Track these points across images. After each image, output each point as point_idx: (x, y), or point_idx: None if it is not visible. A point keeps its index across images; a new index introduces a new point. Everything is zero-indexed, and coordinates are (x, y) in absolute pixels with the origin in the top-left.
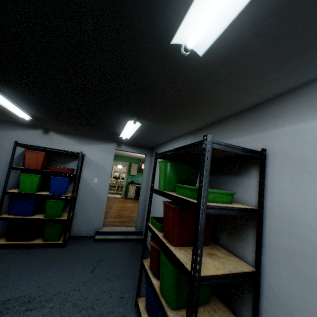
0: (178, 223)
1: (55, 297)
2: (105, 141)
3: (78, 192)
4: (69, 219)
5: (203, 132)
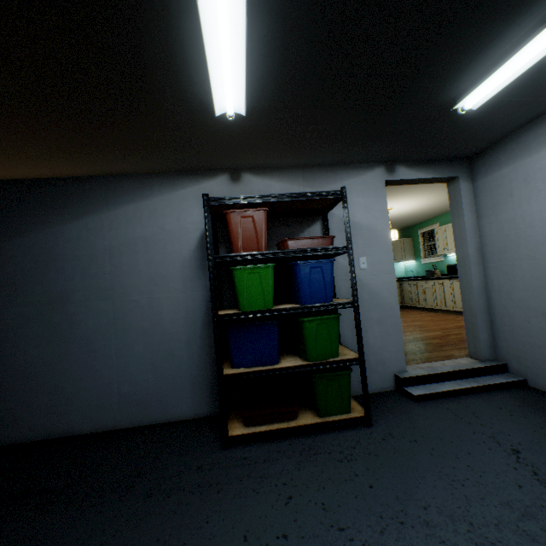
0: None
1: None
2: (358, 168)
3: (333, 297)
4: (362, 356)
5: None
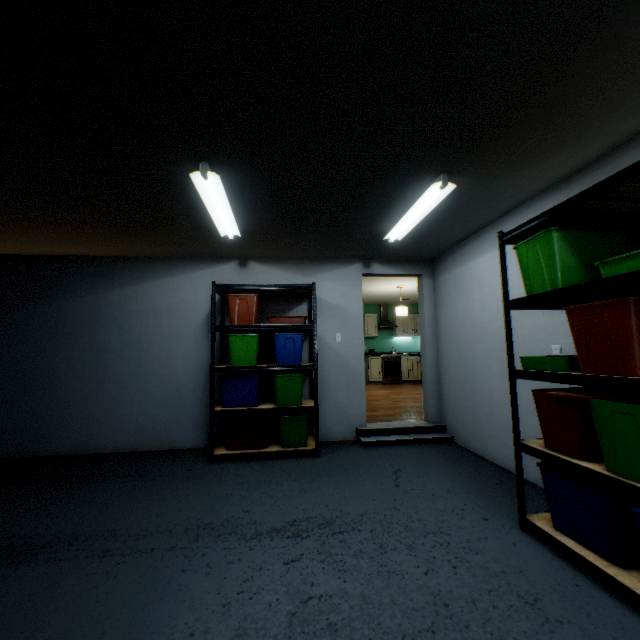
0: (637, 328)
1: (364, 518)
2: (341, 263)
3: (312, 362)
4: (317, 405)
5: (598, 170)
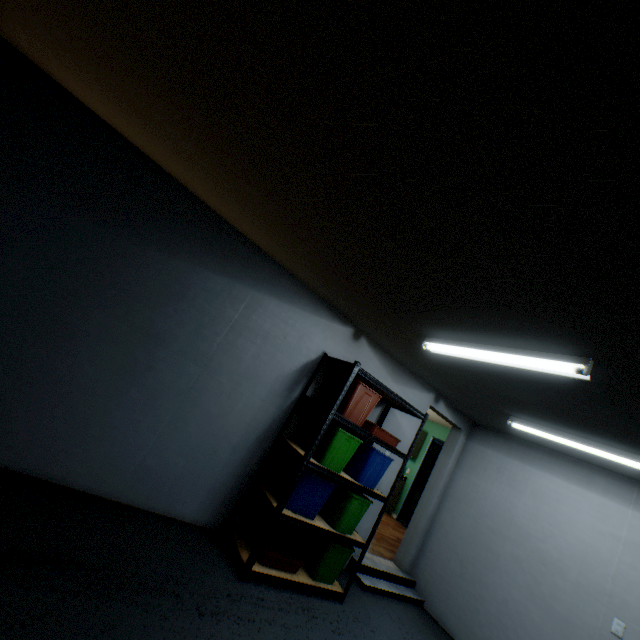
0: None
1: None
2: (423, 386)
3: None
4: (368, 544)
5: None
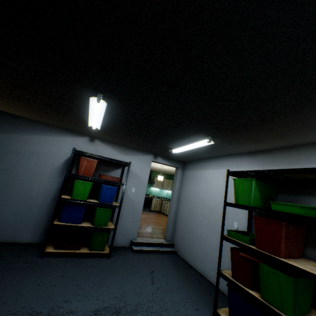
0: (284, 236)
1: (138, 308)
2: (144, 153)
3: (116, 201)
4: (116, 228)
5: (266, 154)
